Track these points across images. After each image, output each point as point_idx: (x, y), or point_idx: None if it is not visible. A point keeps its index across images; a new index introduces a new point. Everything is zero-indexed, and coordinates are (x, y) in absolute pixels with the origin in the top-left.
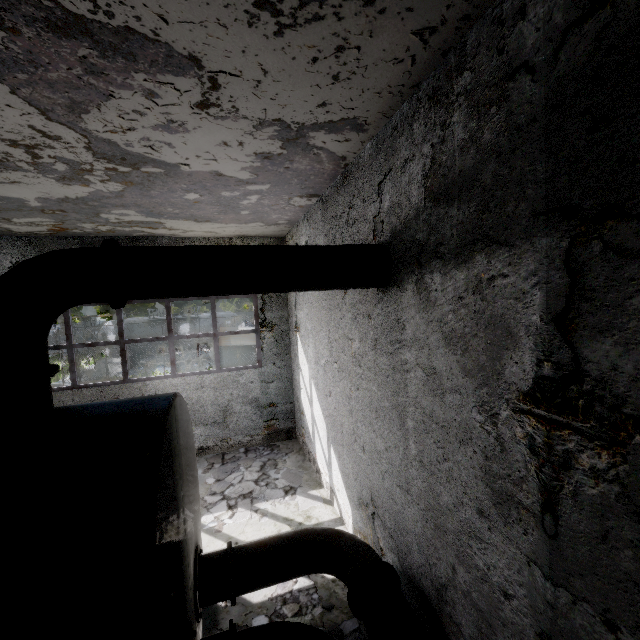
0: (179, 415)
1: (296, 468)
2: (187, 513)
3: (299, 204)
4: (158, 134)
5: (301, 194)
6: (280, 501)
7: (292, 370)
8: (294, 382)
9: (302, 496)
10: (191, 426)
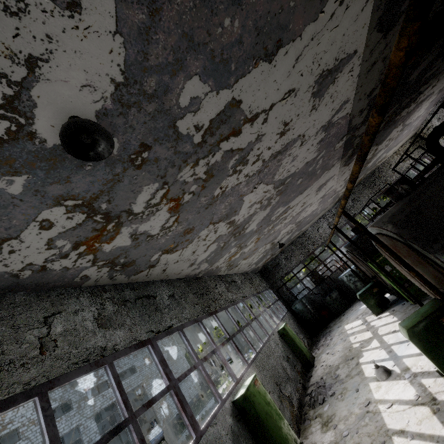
0: None
1: None
2: None
3: (429, 111)
4: (415, 114)
5: (432, 106)
6: None
7: None
8: None
9: None
10: None
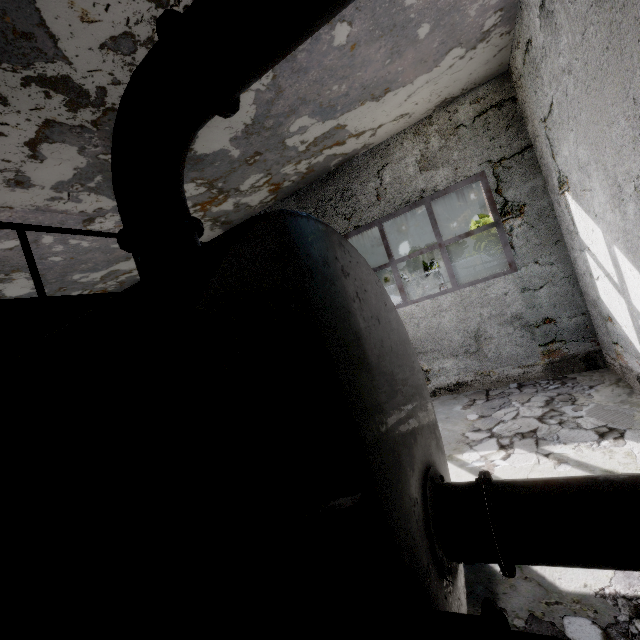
0: (339, 256)
1: (615, 404)
2: (386, 404)
3: None
4: None
5: None
6: (590, 446)
7: (572, 264)
8: (580, 280)
9: (639, 442)
10: (392, 307)
